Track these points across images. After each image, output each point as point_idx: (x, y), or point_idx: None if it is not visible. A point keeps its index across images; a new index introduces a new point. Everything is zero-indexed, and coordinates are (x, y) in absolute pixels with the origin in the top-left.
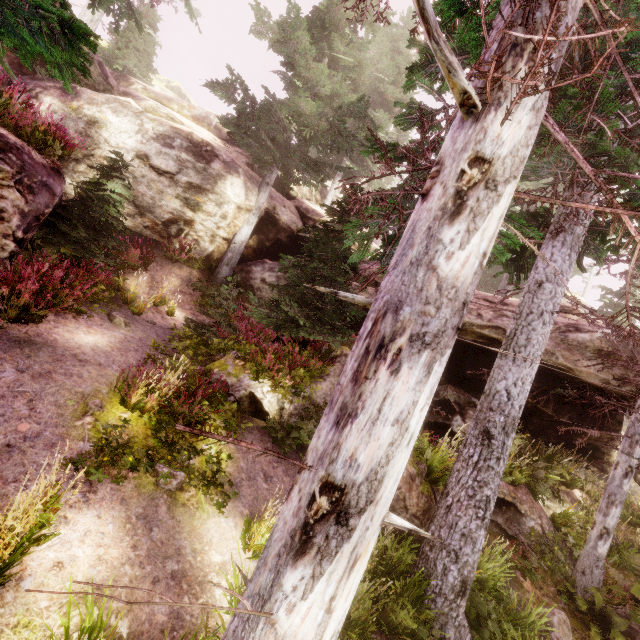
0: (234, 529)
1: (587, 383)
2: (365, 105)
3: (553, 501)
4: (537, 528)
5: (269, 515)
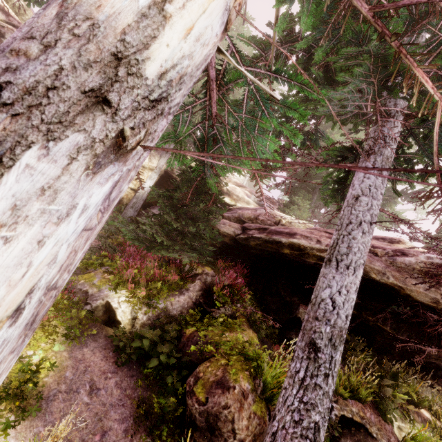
0: None
1: (419, 302)
2: None
3: (404, 421)
4: None
5: (74, 437)
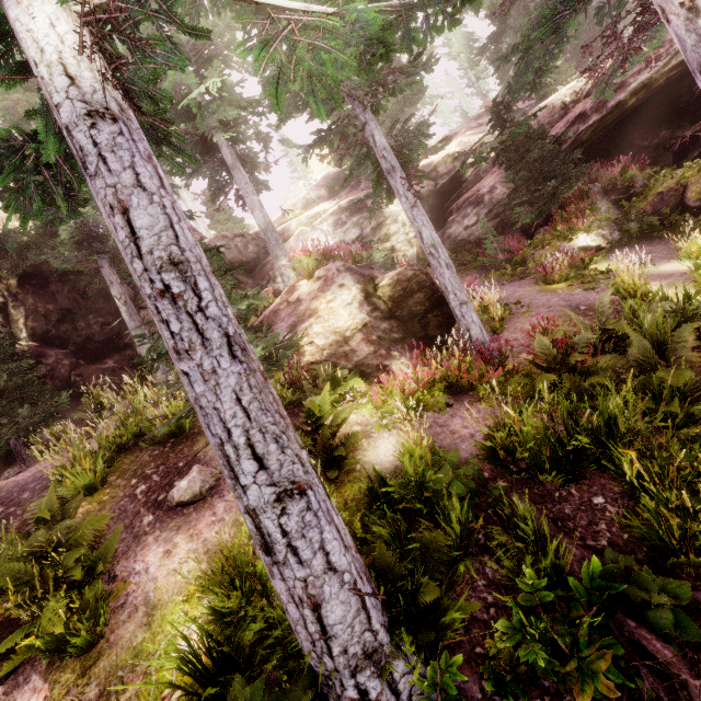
0: (673, 264)
1: None
2: (396, 62)
3: None
4: None
5: (677, 255)
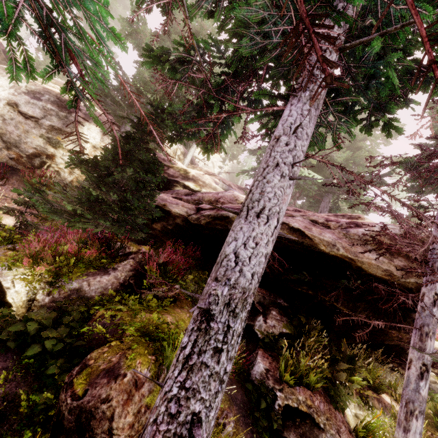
0: None
1: (372, 276)
2: None
3: (362, 408)
4: None
5: None
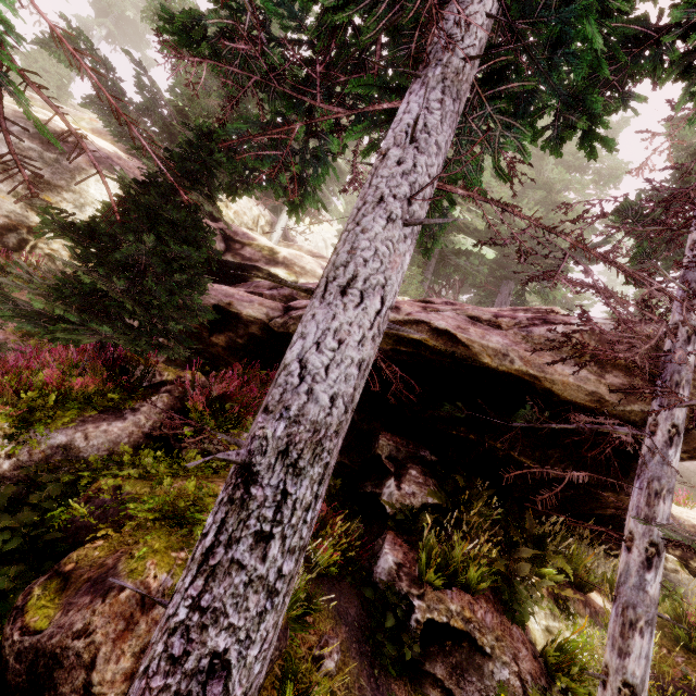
0: None
1: (570, 403)
2: None
3: (558, 618)
4: (512, 682)
5: None
